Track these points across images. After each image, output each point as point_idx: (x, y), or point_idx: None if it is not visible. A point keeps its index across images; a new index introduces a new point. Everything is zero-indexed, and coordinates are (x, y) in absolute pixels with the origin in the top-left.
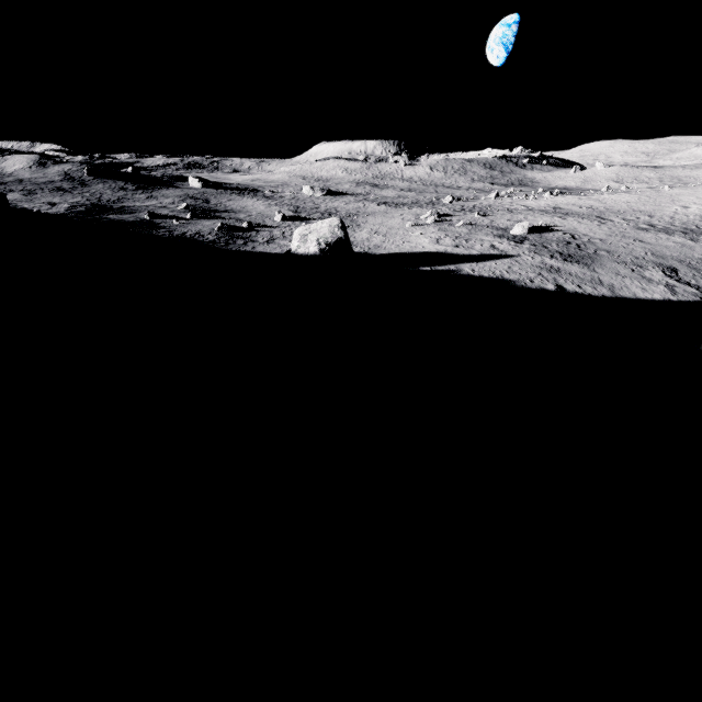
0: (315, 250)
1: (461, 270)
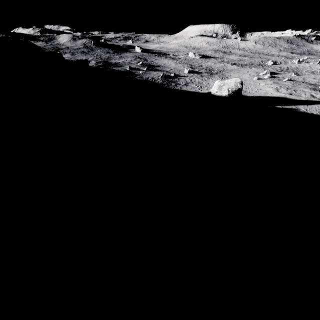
0: (226, 94)
1: (299, 109)
